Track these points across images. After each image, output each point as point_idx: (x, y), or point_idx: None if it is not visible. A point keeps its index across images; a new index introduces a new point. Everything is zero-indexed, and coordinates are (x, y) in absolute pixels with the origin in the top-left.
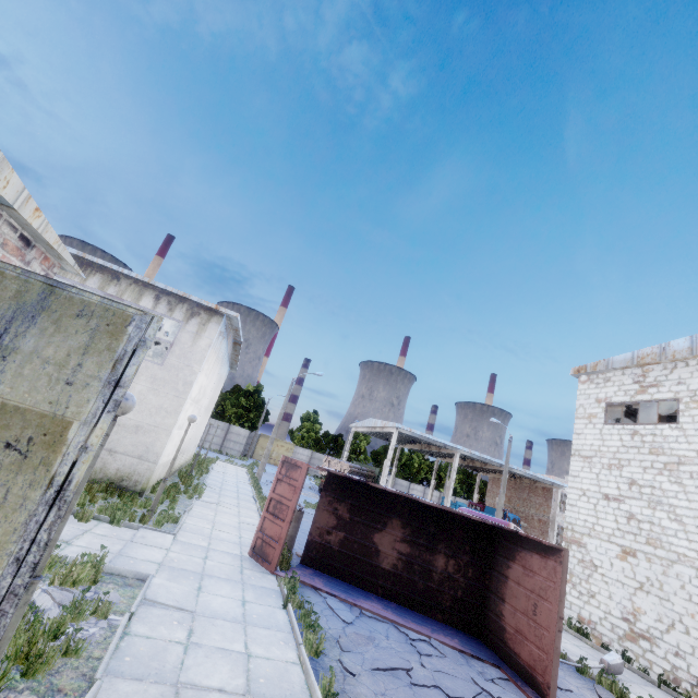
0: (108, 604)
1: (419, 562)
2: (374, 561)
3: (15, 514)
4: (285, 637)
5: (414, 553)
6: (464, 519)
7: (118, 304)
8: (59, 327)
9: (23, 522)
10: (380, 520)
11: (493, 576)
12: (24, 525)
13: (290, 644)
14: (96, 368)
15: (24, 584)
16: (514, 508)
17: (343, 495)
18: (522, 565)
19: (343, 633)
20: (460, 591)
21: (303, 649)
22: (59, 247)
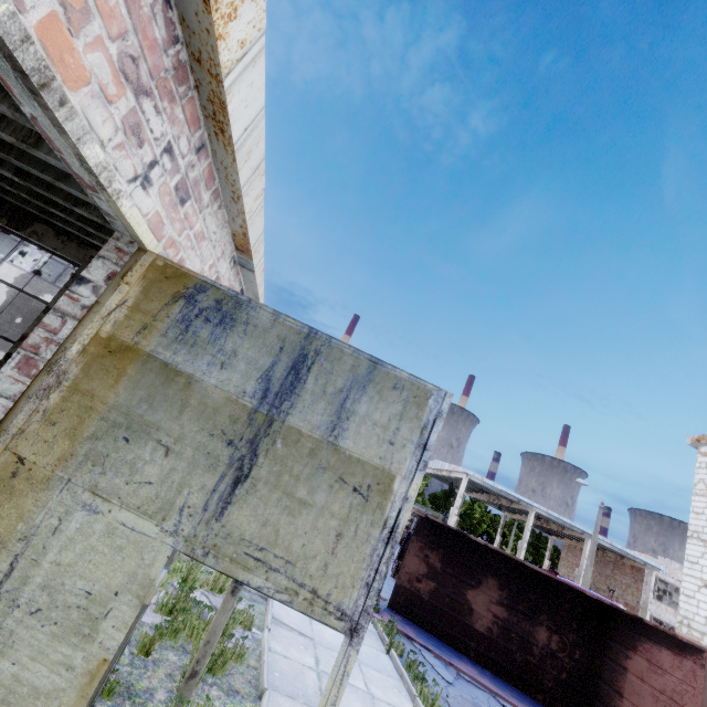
0: (252, 617)
1: (517, 630)
2: (467, 619)
3: (363, 546)
4: (396, 684)
5: (512, 619)
6: (570, 592)
7: (420, 380)
8: (381, 396)
9: (369, 554)
10: (474, 576)
11: (606, 664)
12: (369, 556)
13: (403, 692)
14: (409, 432)
15: (373, 605)
16: (593, 584)
17: (434, 543)
18: (647, 658)
19: (447, 692)
20: (565, 673)
21: (420, 702)
22: (261, 297)
